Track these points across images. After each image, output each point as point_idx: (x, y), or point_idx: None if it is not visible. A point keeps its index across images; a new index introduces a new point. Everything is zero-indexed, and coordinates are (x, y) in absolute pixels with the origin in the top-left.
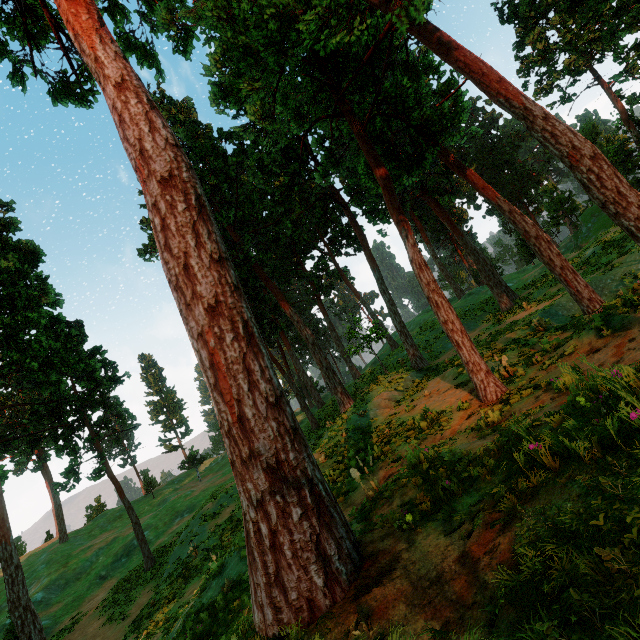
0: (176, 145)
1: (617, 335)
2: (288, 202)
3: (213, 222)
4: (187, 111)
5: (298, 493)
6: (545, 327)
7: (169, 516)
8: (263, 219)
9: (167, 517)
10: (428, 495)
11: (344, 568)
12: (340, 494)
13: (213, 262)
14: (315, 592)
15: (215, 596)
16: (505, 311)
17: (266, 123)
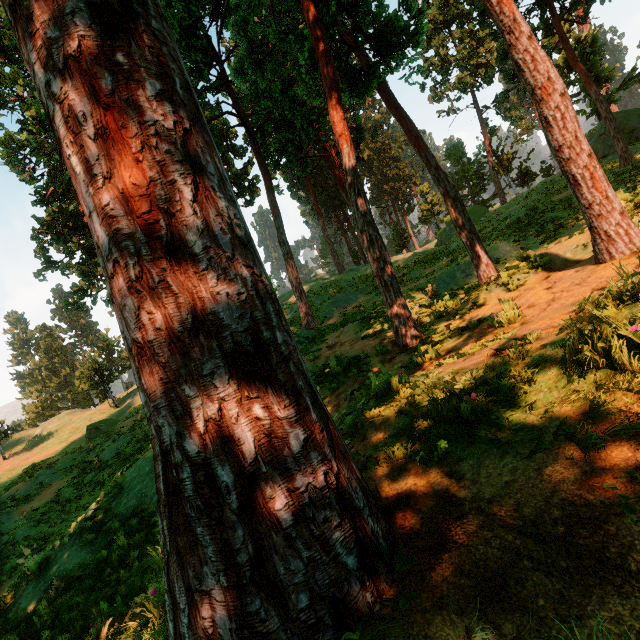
0: None
1: (523, 289)
2: None
3: None
4: None
5: (296, 402)
6: (437, 292)
7: None
8: None
9: None
10: (434, 418)
11: (379, 529)
12: None
13: None
14: (346, 584)
15: (31, 607)
16: None
17: None
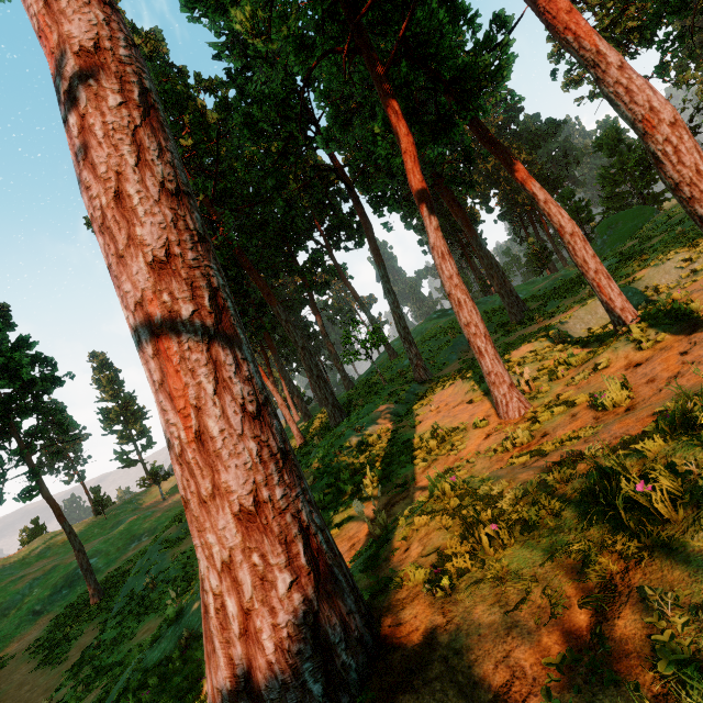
0: (110, 5)
1: (659, 348)
2: (281, 174)
3: (169, 136)
4: (155, 44)
5: (287, 550)
6: (565, 339)
7: (124, 540)
8: (249, 196)
9: (121, 542)
10: (463, 542)
11: (353, 661)
12: (332, 524)
13: (165, 194)
14: None
15: (170, 649)
16: (515, 323)
17: (258, 40)
